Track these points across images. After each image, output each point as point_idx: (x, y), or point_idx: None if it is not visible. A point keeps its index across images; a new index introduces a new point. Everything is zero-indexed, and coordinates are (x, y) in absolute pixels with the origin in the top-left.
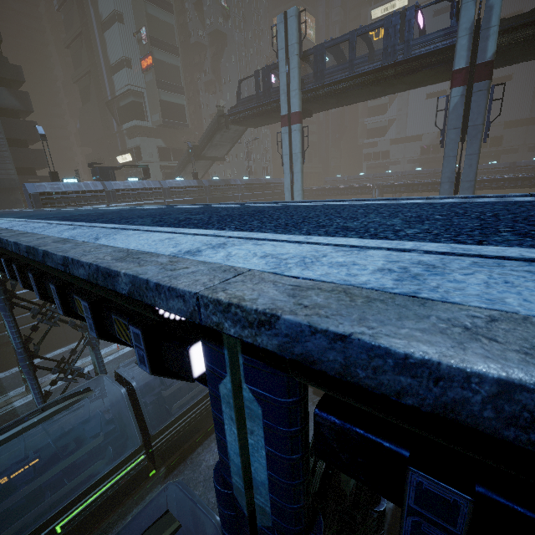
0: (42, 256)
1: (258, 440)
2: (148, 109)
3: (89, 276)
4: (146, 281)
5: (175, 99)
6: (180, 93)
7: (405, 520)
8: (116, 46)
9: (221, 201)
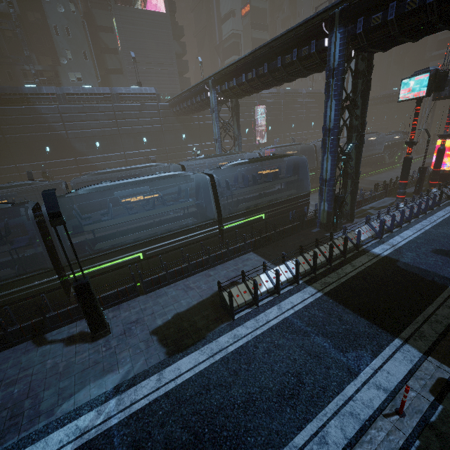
0: (309, 18)
1: (338, 43)
2: (242, 46)
3: (322, 11)
4: (334, 2)
5: (261, 35)
6: (265, 30)
7: (357, 28)
8: (227, 2)
9: (290, 104)
